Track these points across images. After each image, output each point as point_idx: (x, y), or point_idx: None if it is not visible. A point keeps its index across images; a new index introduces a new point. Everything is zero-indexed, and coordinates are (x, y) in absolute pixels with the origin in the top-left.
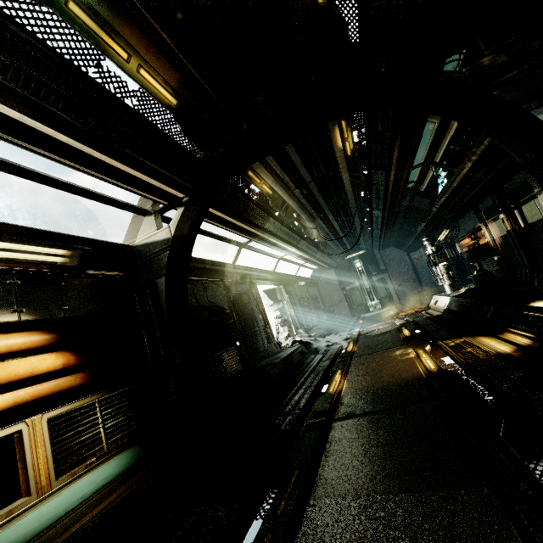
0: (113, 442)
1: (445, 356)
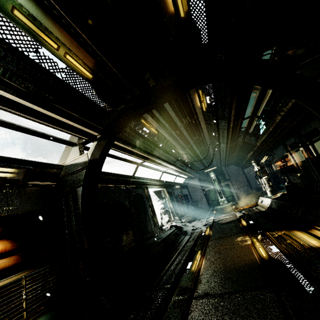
0: (32, 309)
1: (272, 245)
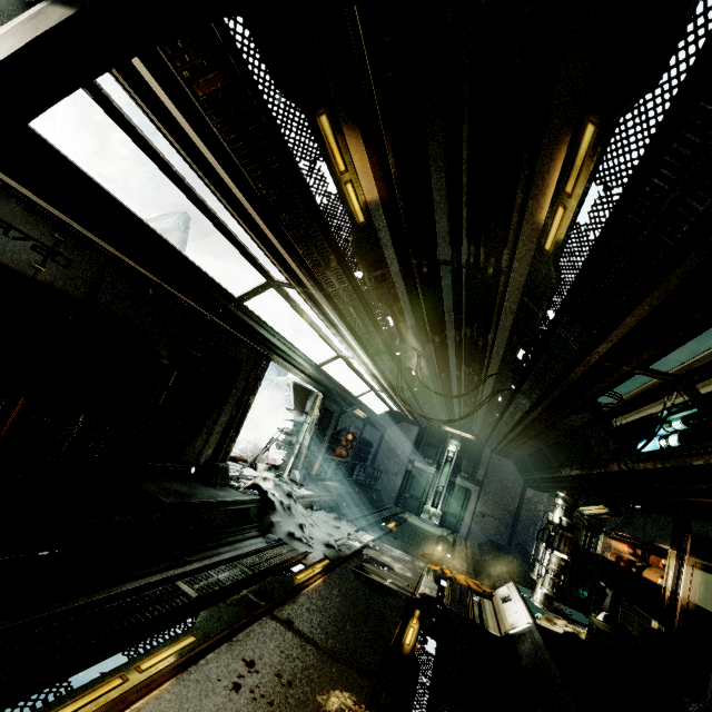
0: None
1: None
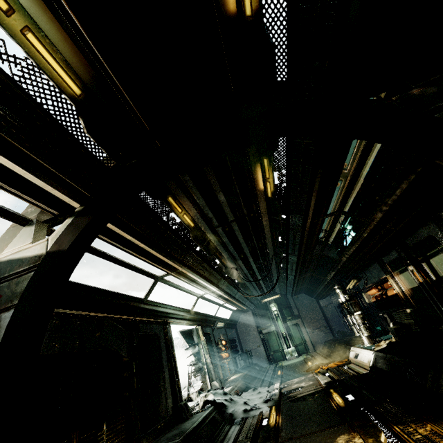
0: None
1: None
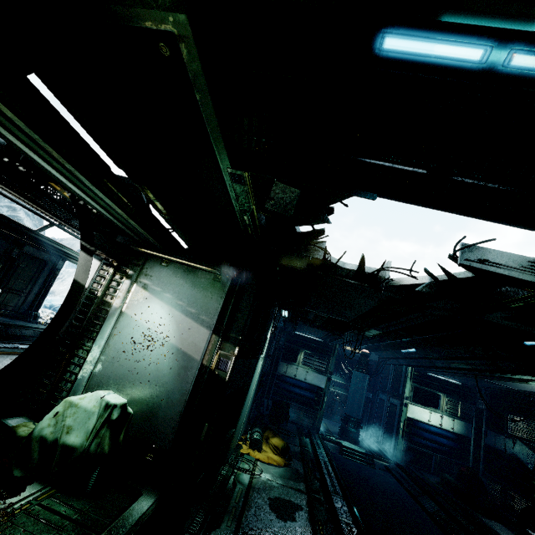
0: None
1: None
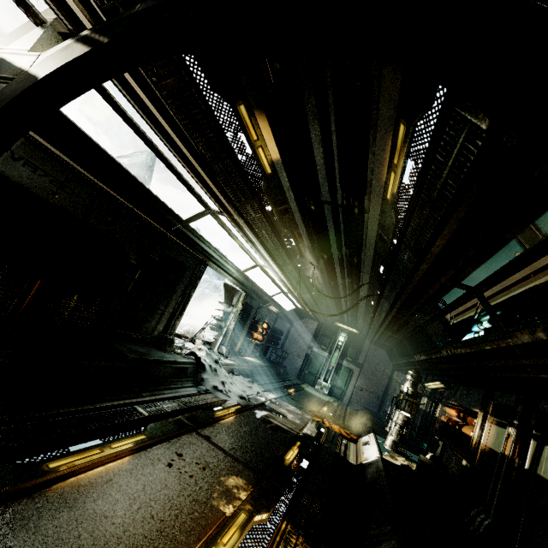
0: None
1: None
